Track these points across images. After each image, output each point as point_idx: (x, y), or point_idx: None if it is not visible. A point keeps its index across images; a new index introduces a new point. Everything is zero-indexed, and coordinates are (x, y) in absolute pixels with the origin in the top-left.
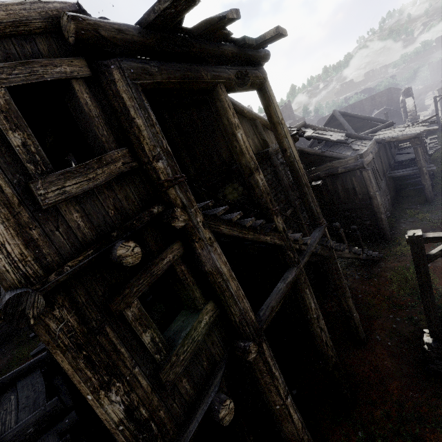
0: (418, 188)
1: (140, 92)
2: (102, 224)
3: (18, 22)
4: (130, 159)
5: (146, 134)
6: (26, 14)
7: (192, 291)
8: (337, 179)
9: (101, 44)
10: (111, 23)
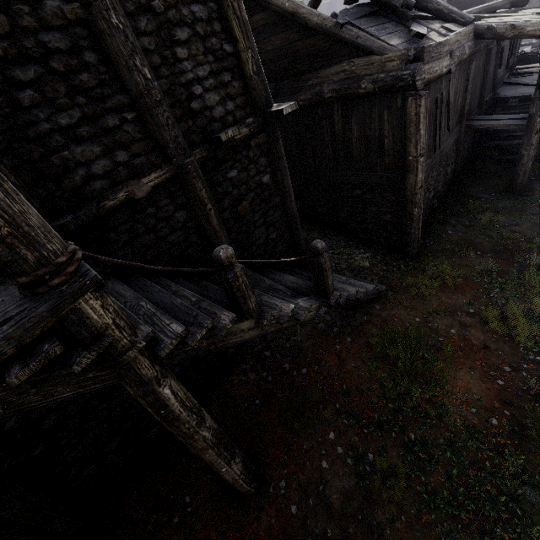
0: (509, 160)
1: None
2: None
3: None
4: None
5: None
6: None
7: None
8: (354, 111)
9: None
10: None
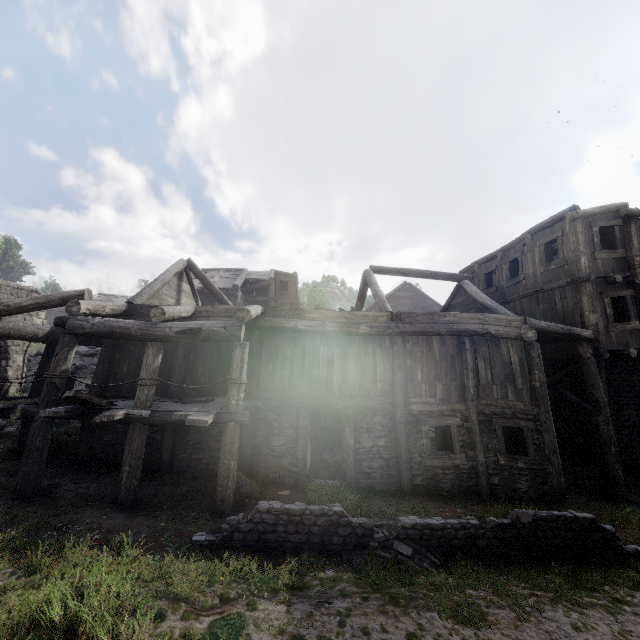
0: None
1: (639, 232)
2: (606, 270)
3: (607, 210)
4: (624, 254)
5: (635, 246)
6: (610, 208)
7: (630, 311)
8: None
9: (632, 216)
10: (639, 210)
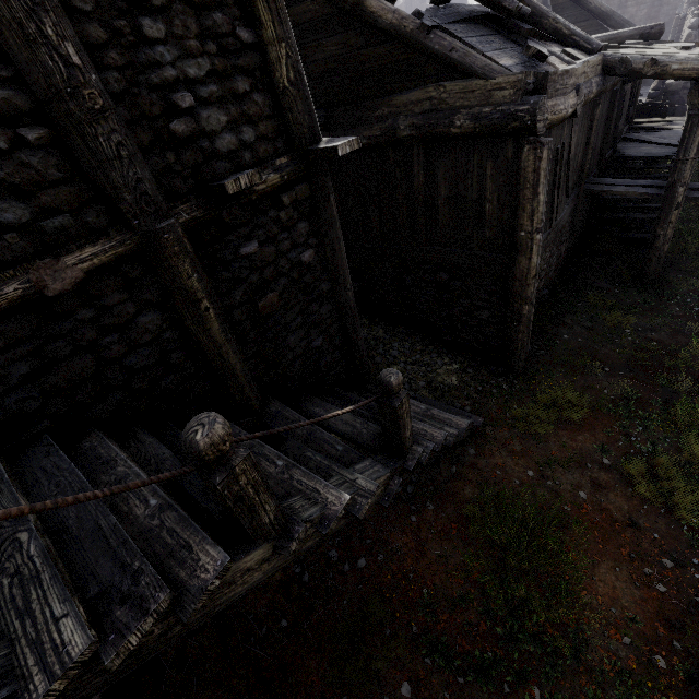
0: (632, 239)
1: None
2: None
3: None
4: None
5: None
6: None
7: None
8: (443, 159)
9: None
10: None
